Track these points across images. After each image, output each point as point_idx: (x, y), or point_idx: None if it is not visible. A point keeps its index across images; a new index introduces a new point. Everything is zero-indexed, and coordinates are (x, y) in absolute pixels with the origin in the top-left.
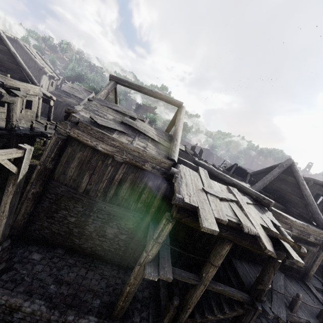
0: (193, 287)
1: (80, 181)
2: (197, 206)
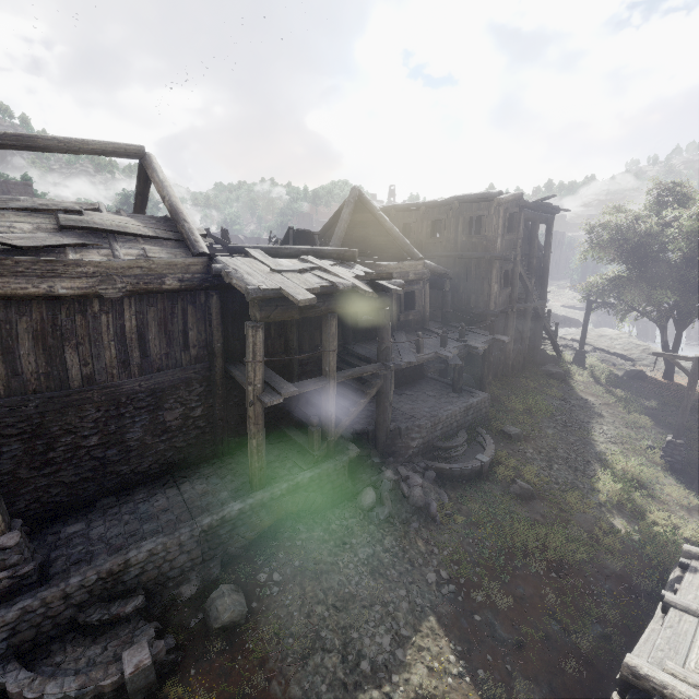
0: (323, 391)
1: (62, 370)
2: (279, 288)
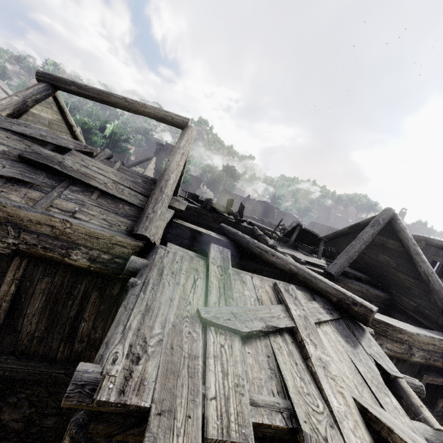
0: None
1: None
2: (145, 404)
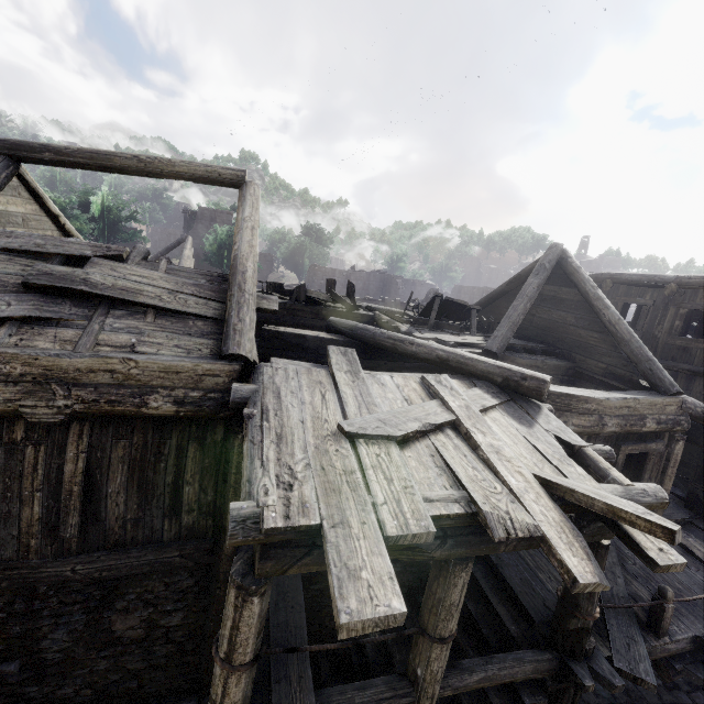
0: None
1: None
2: (315, 522)
